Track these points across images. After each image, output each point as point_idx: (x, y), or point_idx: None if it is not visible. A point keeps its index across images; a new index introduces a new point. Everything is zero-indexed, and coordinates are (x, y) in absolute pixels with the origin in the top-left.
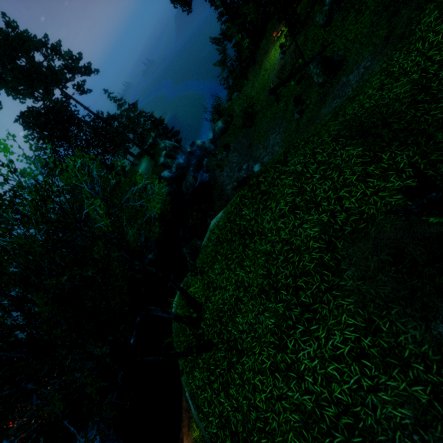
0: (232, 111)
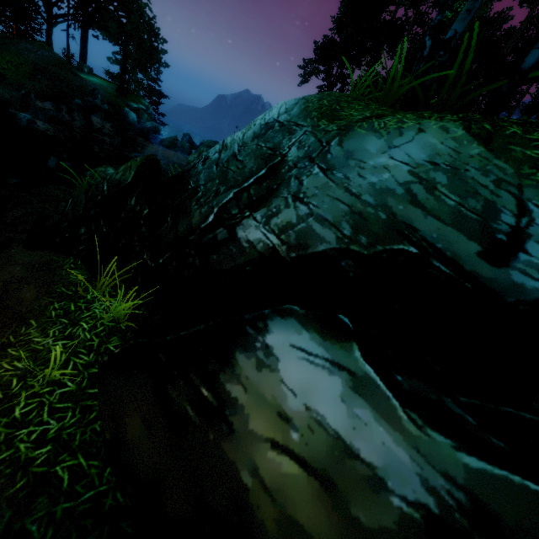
0: None
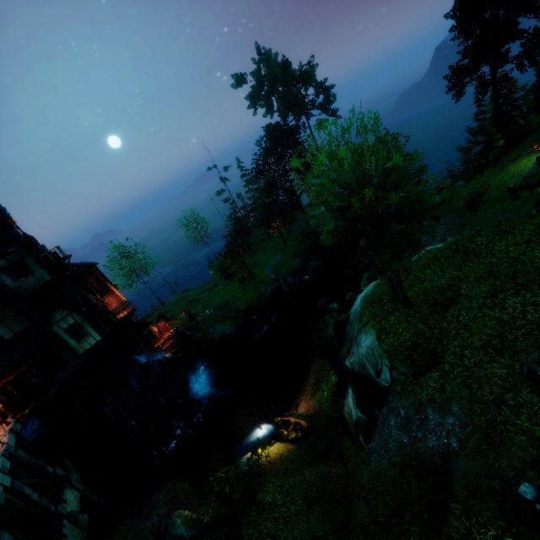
0: (454, 194)
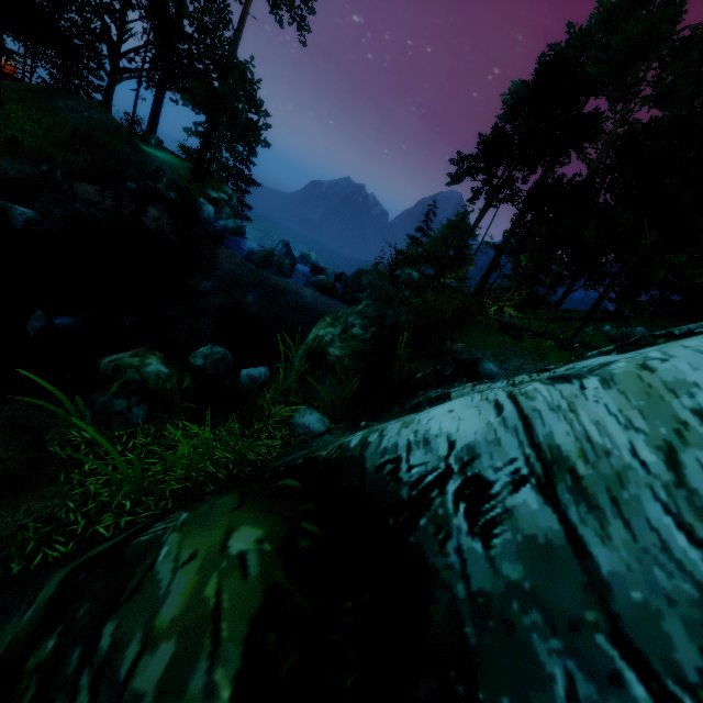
0: None
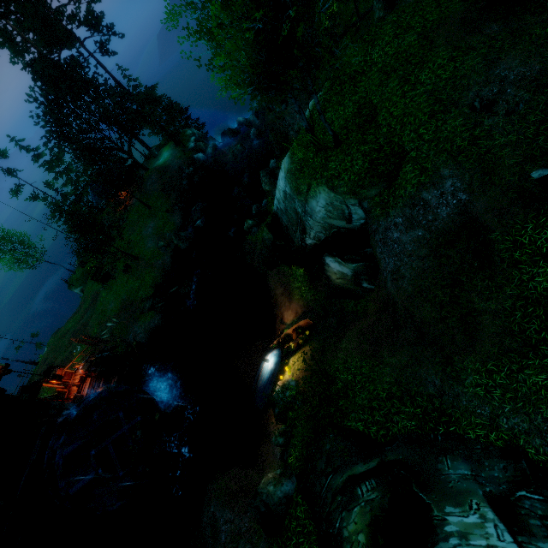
0: None
